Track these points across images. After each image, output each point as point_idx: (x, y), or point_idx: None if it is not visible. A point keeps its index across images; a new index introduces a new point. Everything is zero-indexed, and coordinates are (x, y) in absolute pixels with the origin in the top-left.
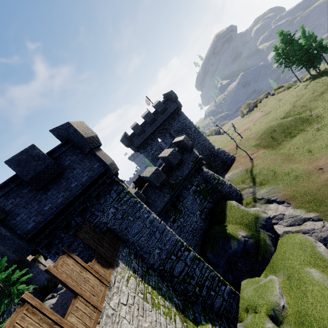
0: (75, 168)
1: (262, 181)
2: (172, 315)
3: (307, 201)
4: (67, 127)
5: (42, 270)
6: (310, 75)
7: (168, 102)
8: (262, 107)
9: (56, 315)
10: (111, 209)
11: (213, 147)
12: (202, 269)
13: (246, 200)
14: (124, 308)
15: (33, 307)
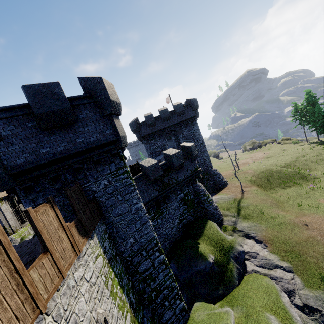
0: (87, 125)
1: (246, 215)
2: (125, 311)
3: (284, 249)
4: (98, 82)
5: None
6: (319, 139)
7: (188, 108)
8: (265, 150)
9: (20, 263)
10: (105, 180)
11: (211, 166)
12: (166, 276)
13: (226, 226)
14: (86, 284)
15: (0, 244)
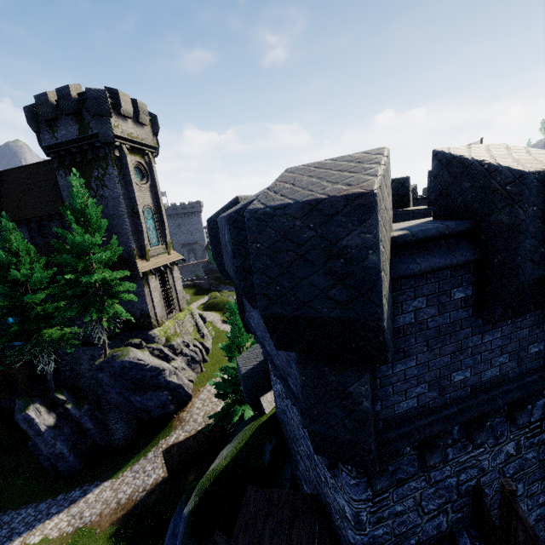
0: None
1: None
2: None
3: None
4: None
5: (145, 296)
6: None
7: None
8: None
9: None
10: (511, 443)
11: None
12: None
13: None
14: None
15: None
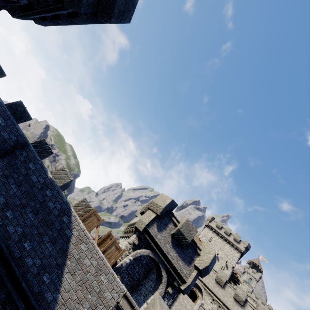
0: None
1: None
2: None
3: None
4: None
5: None
6: None
7: None
8: None
9: None
10: None
11: None
12: None
13: None
14: None
15: None
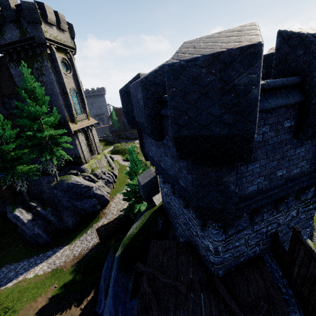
0: None
1: None
2: None
3: None
4: None
5: (76, 145)
6: None
7: None
8: None
9: None
10: (294, 210)
11: None
12: None
13: None
14: None
15: None
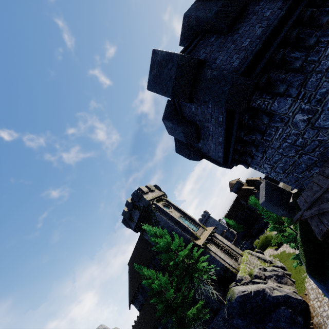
0: (258, 1)
1: None
2: None
3: None
4: None
5: (215, 258)
6: None
7: None
8: None
9: None
10: None
11: None
12: None
13: None
14: None
15: None
